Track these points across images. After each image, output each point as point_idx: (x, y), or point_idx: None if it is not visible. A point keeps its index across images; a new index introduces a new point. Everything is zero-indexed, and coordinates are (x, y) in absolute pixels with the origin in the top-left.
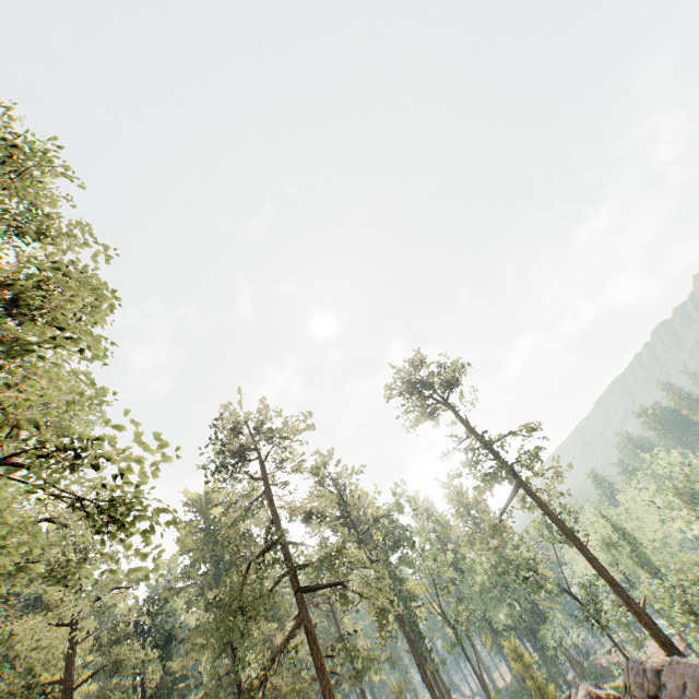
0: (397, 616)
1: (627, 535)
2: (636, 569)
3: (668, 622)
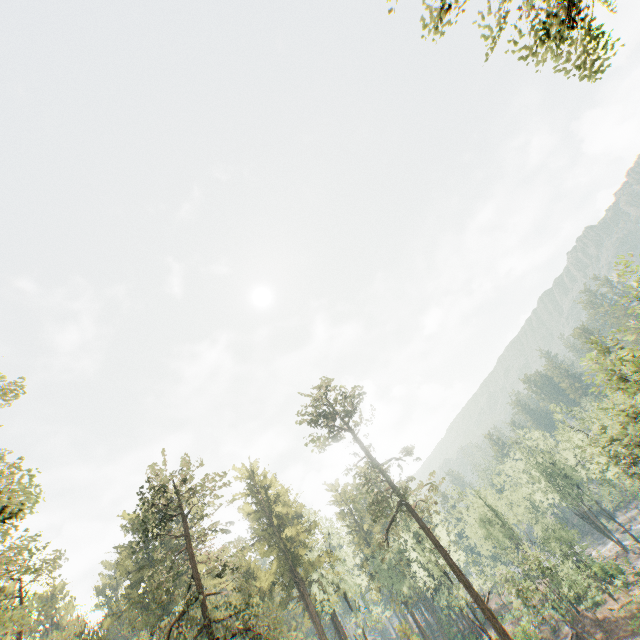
0: (311, 616)
1: (497, 514)
2: (505, 540)
3: (530, 578)
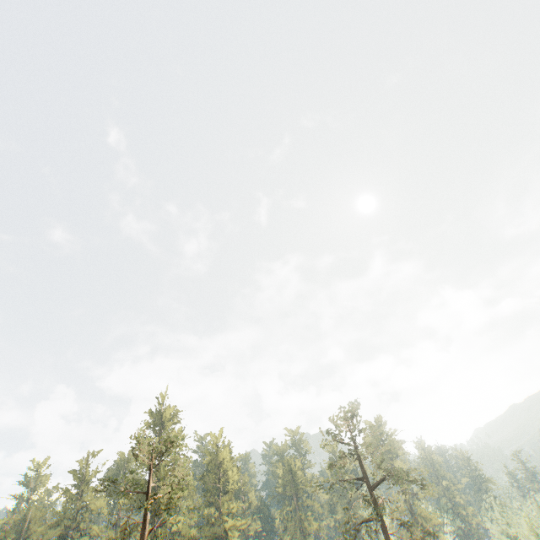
0: None
1: (514, 537)
2: None
3: None
